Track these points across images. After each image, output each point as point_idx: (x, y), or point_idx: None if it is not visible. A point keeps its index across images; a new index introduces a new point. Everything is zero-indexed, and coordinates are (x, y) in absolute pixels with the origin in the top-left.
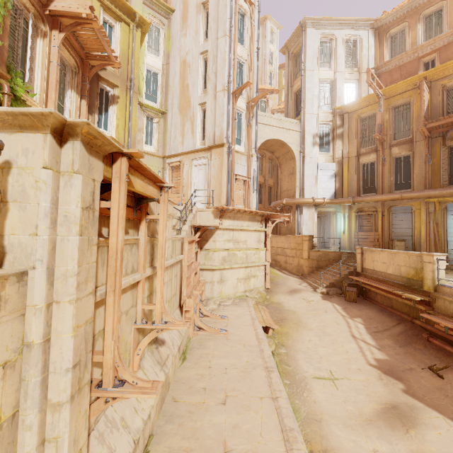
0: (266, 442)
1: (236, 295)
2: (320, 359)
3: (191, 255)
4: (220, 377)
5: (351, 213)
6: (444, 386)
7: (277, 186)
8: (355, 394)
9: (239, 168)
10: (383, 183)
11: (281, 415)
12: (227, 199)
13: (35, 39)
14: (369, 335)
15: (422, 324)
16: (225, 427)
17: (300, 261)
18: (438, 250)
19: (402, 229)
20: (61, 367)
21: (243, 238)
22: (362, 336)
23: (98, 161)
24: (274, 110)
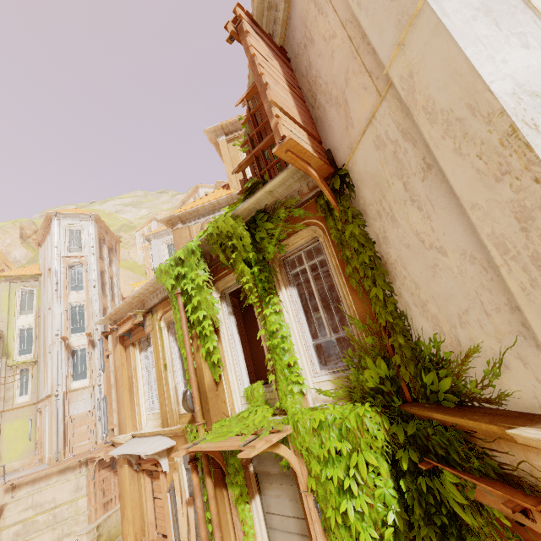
0: None
1: None
2: None
3: None
4: None
5: None
6: None
7: None
8: None
9: (81, 403)
10: None
11: None
12: (56, 448)
13: None
14: None
15: None
16: None
17: None
18: None
19: None
20: None
21: (49, 497)
22: None
23: None
24: None
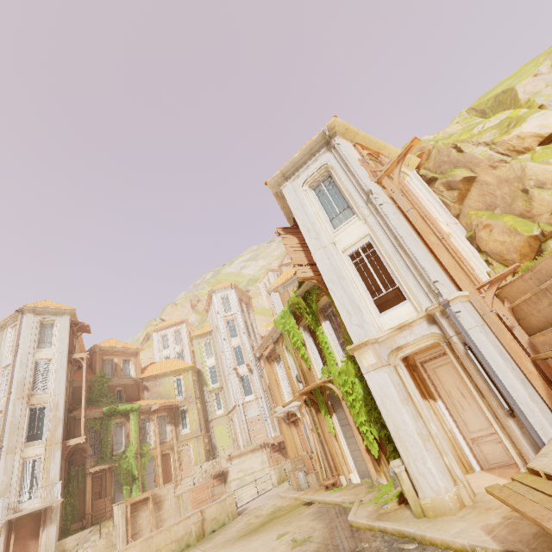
0: None
1: None
2: None
3: (205, 493)
4: None
5: None
6: None
7: None
8: None
9: (253, 410)
10: None
11: None
12: (246, 438)
13: (150, 423)
14: None
15: None
16: None
17: None
18: None
19: None
20: (121, 537)
21: (249, 466)
22: None
23: (124, 504)
24: None
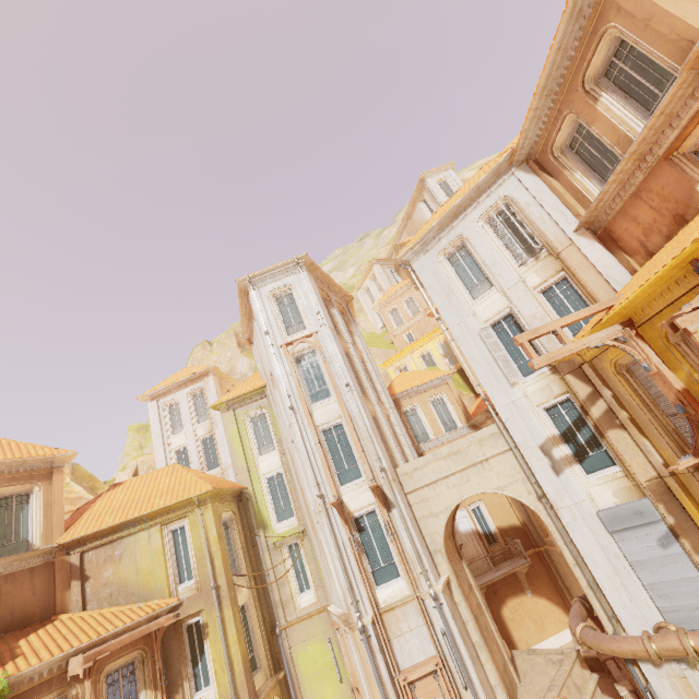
0: None
1: None
2: None
3: None
4: None
5: None
6: None
7: None
8: None
9: (410, 640)
10: None
11: None
12: None
13: None
14: None
15: None
16: None
17: None
18: None
19: None
20: None
21: None
22: None
23: None
24: None
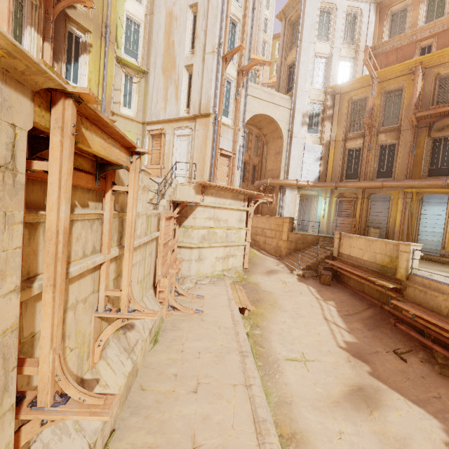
0: (238, 435)
1: (214, 274)
2: (293, 341)
3: (168, 232)
4: (193, 362)
5: (332, 198)
6: (406, 369)
7: (262, 165)
8: (325, 376)
9: (225, 142)
10: (366, 170)
11: (254, 405)
12: (210, 175)
13: None
14: (341, 318)
15: (390, 310)
16: (195, 419)
17: (279, 242)
18: (409, 239)
19: (378, 217)
20: None
21: (224, 216)
22: (333, 319)
23: (22, 98)
24: (264, 83)
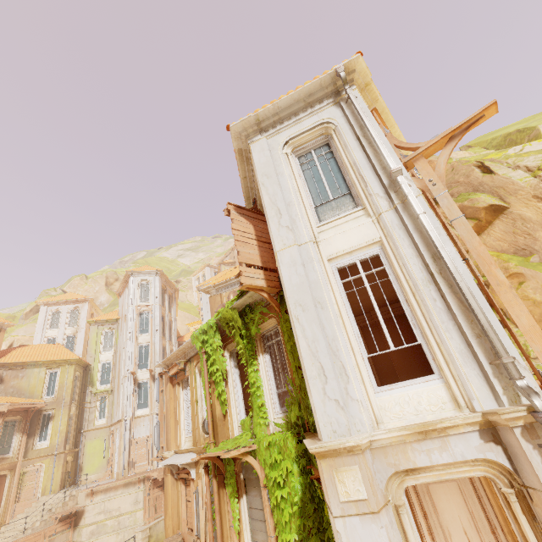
0: None
1: None
2: None
3: None
4: None
5: None
6: None
7: None
8: None
9: (142, 429)
10: None
11: None
12: (123, 465)
13: None
14: None
15: None
16: None
17: None
18: None
19: None
20: None
21: (116, 505)
22: None
23: None
24: None
